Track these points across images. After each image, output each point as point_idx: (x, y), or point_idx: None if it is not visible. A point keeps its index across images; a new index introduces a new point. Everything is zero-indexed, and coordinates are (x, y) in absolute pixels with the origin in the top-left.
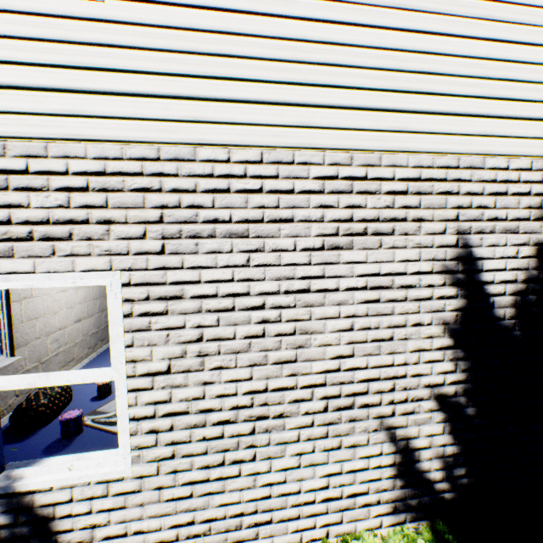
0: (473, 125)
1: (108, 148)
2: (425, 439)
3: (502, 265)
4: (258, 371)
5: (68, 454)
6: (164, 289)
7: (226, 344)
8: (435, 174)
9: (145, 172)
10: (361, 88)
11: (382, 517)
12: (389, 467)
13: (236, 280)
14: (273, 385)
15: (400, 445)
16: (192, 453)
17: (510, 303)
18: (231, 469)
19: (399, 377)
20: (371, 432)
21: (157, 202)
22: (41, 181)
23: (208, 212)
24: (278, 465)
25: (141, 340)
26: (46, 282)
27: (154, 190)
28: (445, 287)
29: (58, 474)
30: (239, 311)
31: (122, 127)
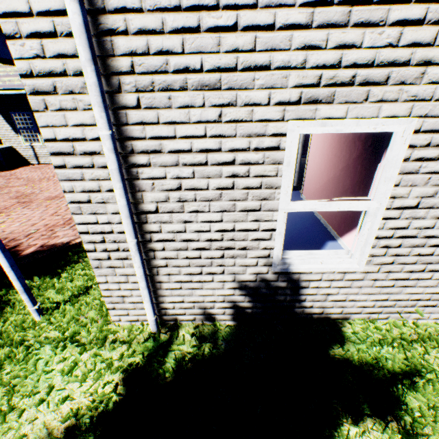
0: None
1: None
2: None
3: None
4: None
5: None
6: None
7: None
8: None
9: None
10: None
11: None
12: None
13: None
14: None
15: None
16: (404, 263)
17: None
18: (425, 275)
19: None
20: None
21: None
22: (380, 13)
23: None
24: None
25: (405, 181)
26: (351, 127)
27: None
28: None
29: (314, 265)
30: None
31: None
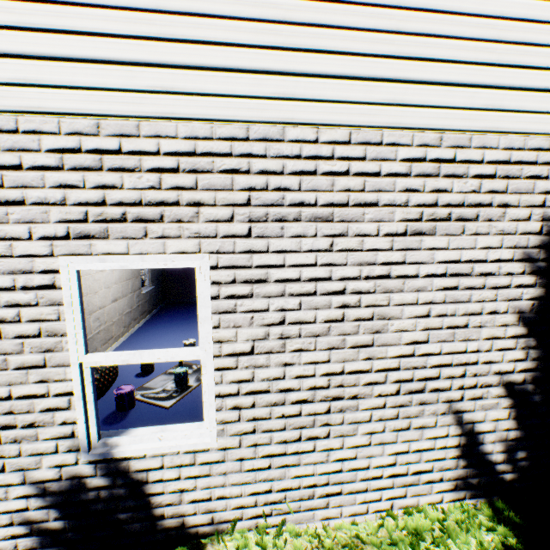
0: None
1: (198, 127)
2: (490, 423)
3: None
4: (335, 354)
5: (126, 425)
6: (249, 273)
7: (307, 328)
8: (525, 156)
9: (234, 153)
10: (456, 61)
11: (443, 494)
12: (453, 448)
13: (318, 265)
14: (349, 368)
15: (466, 428)
16: (271, 429)
17: None
18: (306, 445)
19: (470, 363)
20: (439, 415)
21: (245, 184)
22: (134, 161)
23: (294, 195)
24: (350, 442)
25: (226, 322)
26: (139, 263)
27: (242, 172)
28: (523, 275)
29: (149, 444)
30: (320, 296)
31: (212, 105)
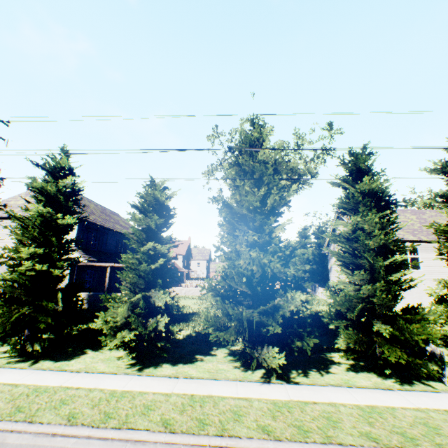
0: None
1: None
2: None
3: None
4: None
5: None
6: None
7: None
8: None
9: None
10: None
11: None
12: None
13: None
14: None
15: None
16: None
17: None
18: None
19: None
20: None
21: None
22: None
23: None
24: None
25: None
26: None
27: None
28: None
29: None
30: None
31: None
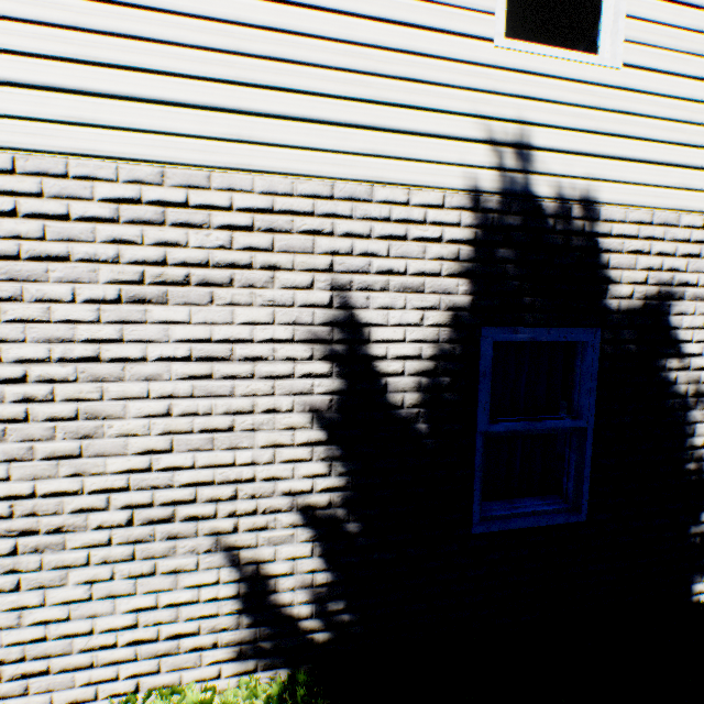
0: (355, 140)
1: None
2: (286, 563)
3: (401, 334)
4: (20, 468)
5: None
6: None
7: None
8: (297, 205)
9: None
10: (176, 74)
11: (221, 665)
12: (231, 600)
13: None
14: (46, 489)
15: (248, 571)
16: None
17: (412, 386)
18: None
19: (244, 480)
20: (202, 553)
21: None
22: None
23: None
24: (58, 597)
25: None
26: None
27: None
28: (313, 361)
29: None
30: None
31: None
